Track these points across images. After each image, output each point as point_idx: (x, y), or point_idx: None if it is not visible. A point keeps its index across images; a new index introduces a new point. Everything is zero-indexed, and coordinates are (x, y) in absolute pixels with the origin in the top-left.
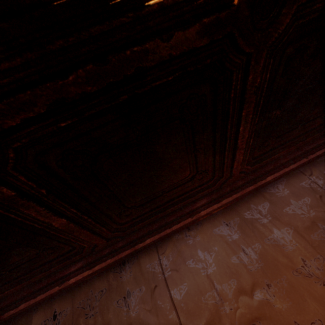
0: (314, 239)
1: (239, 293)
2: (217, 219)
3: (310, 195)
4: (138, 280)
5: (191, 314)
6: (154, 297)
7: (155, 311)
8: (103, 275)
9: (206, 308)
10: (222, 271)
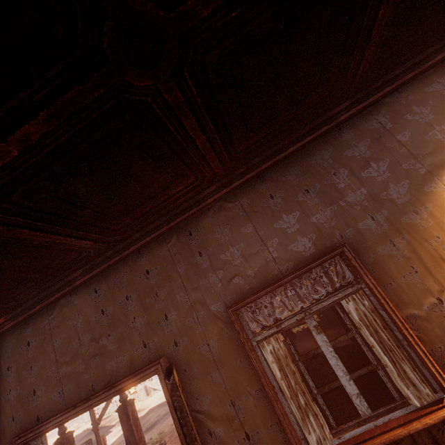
0: (147, 303)
1: (92, 341)
2: (91, 286)
3: (161, 263)
4: (35, 334)
5: (63, 354)
6: (43, 345)
7: (43, 353)
8: (13, 332)
9: (72, 350)
10: (85, 327)
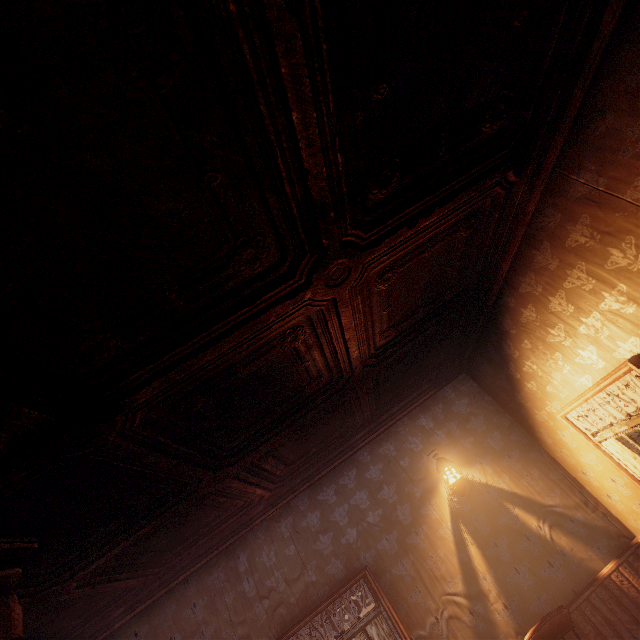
0: None
1: None
2: (132, 628)
3: (209, 593)
4: None
5: None
6: None
7: None
8: None
9: None
10: None
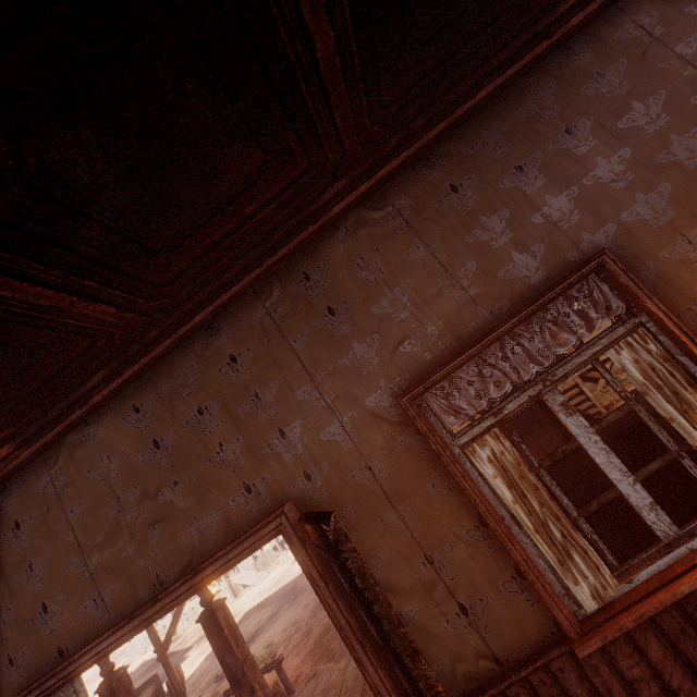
0: (241, 414)
1: (144, 499)
2: (126, 402)
3: (257, 340)
4: (27, 506)
5: (90, 532)
6: (48, 522)
7: (51, 537)
8: None
9: (106, 522)
10: (126, 477)
